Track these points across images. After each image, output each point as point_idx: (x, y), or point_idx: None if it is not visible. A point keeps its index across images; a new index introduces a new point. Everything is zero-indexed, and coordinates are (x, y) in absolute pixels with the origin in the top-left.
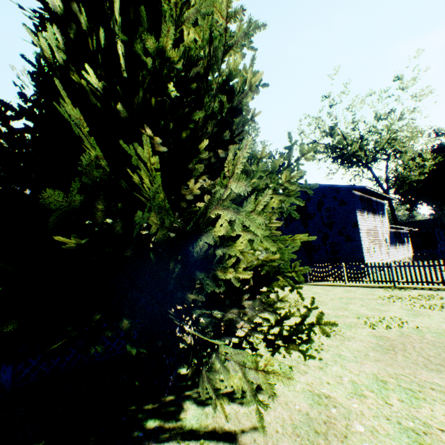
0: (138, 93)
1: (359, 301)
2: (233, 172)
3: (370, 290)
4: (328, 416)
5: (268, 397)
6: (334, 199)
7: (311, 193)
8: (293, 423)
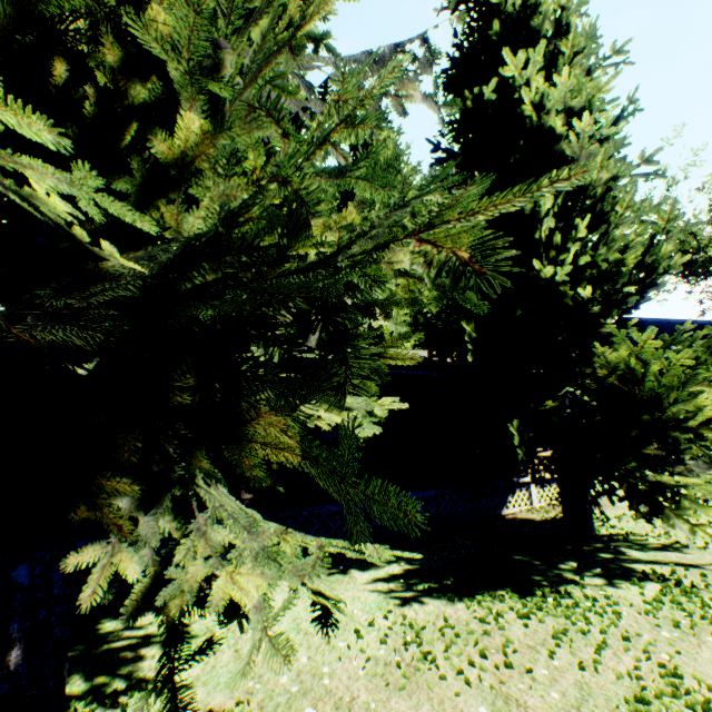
0: (578, 284)
1: None
2: None
3: None
4: None
5: None
6: None
7: None
8: None
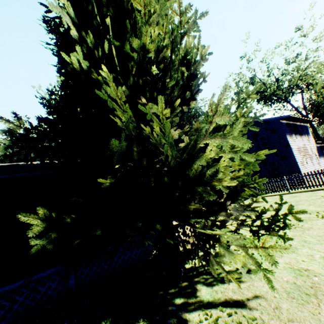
0: (129, 78)
1: (305, 202)
2: (216, 111)
3: (312, 193)
4: (312, 282)
5: (271, 265)
6: (266, 129)
7: (261, 121)
8: (285, 290)
